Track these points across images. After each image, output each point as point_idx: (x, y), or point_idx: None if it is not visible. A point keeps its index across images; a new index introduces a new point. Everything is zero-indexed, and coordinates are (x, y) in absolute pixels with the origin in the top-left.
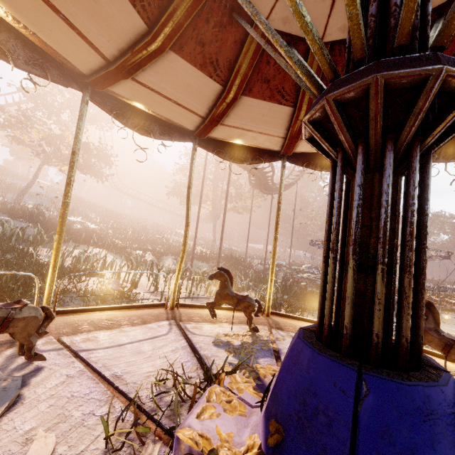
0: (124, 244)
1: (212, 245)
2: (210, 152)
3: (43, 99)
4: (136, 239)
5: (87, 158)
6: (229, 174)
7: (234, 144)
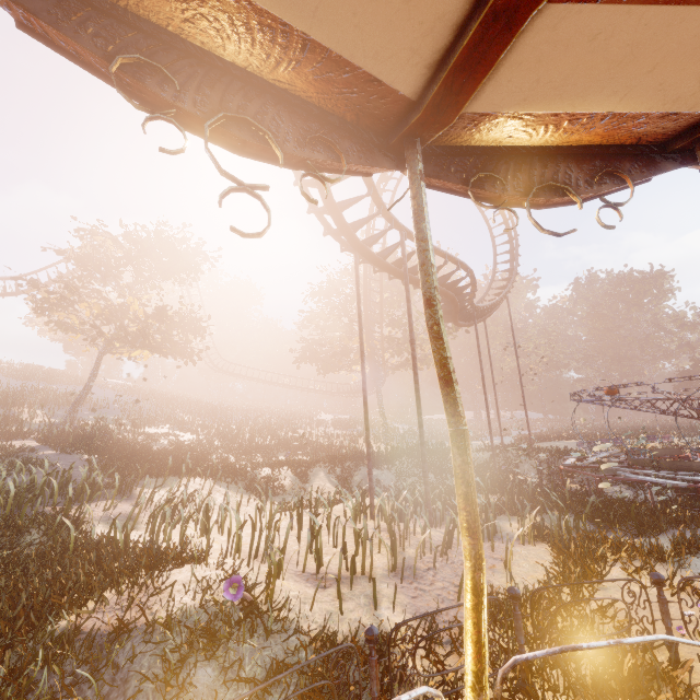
0: (239, 459)
1: (383, 431)
2: (451, 192)
3: (92, 258)
4: (258, 446)
5: (165, 332)
6: (408, 300)
7: (524, 149)
